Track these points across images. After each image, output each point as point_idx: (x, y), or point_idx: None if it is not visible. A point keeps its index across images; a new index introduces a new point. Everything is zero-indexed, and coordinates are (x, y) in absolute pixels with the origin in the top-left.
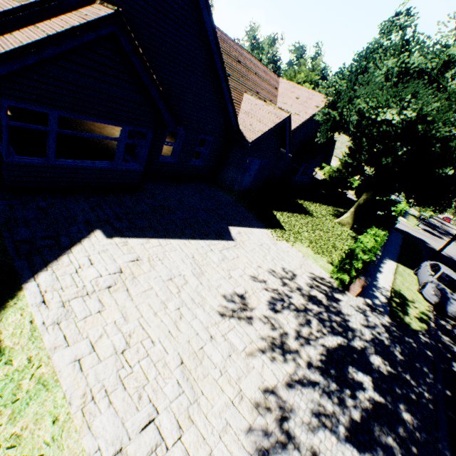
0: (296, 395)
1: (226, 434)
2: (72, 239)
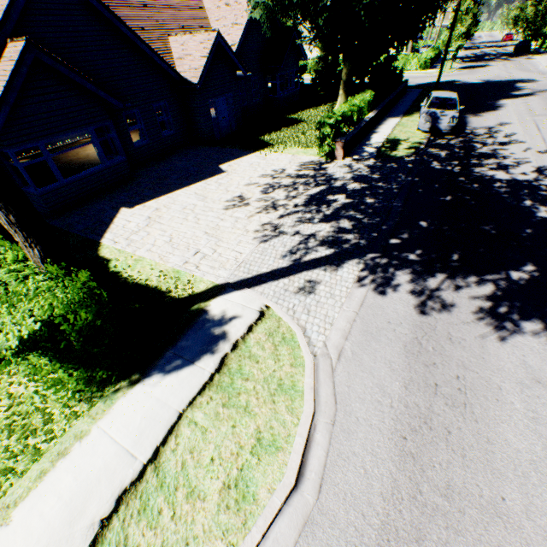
0: (285, 220)
1: (241, 244)
2: (110, 218)
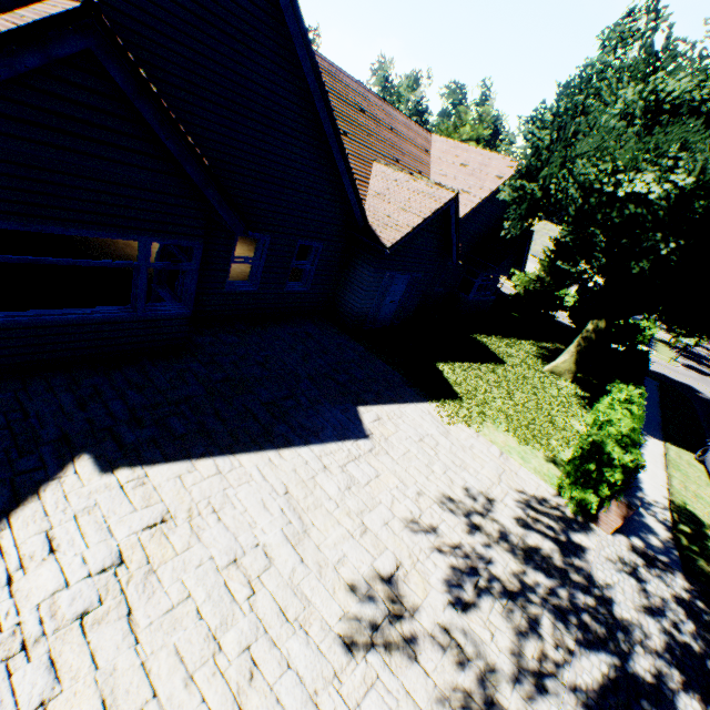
0: None
1: None
2: (18, 487)
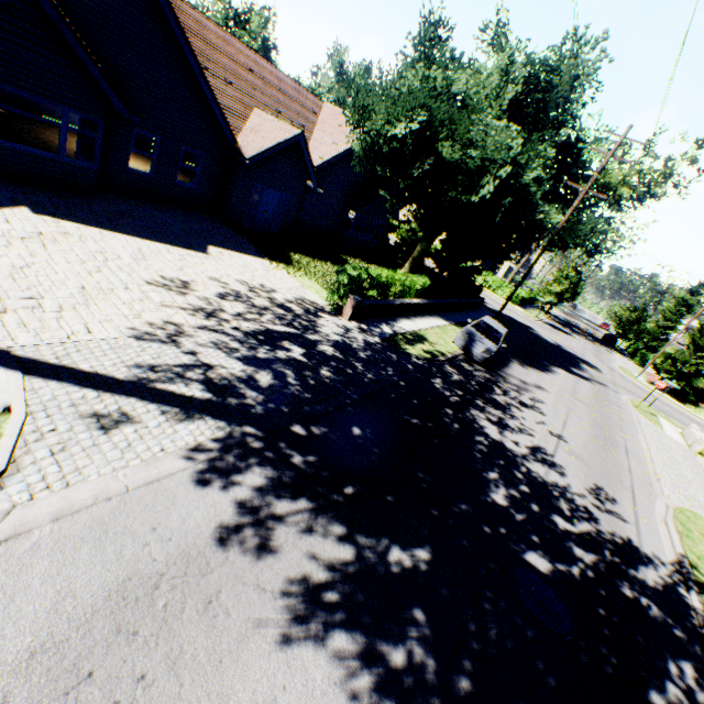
0: (202, 333)
1: (108, 323)
2: None
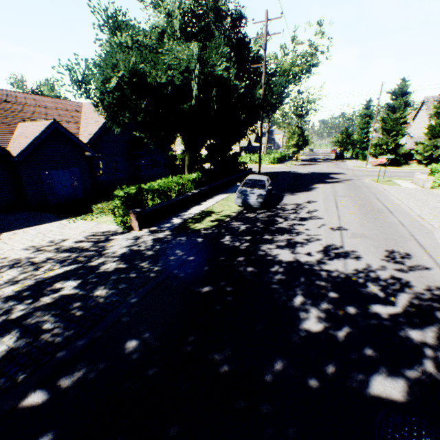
0: None
1: None
2: None
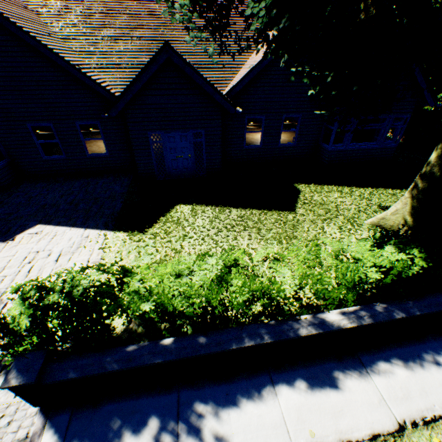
0: None
1: None
2: None
